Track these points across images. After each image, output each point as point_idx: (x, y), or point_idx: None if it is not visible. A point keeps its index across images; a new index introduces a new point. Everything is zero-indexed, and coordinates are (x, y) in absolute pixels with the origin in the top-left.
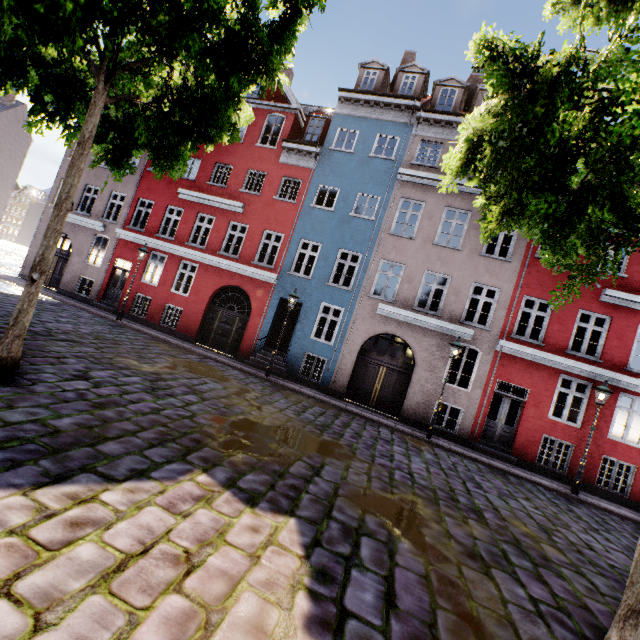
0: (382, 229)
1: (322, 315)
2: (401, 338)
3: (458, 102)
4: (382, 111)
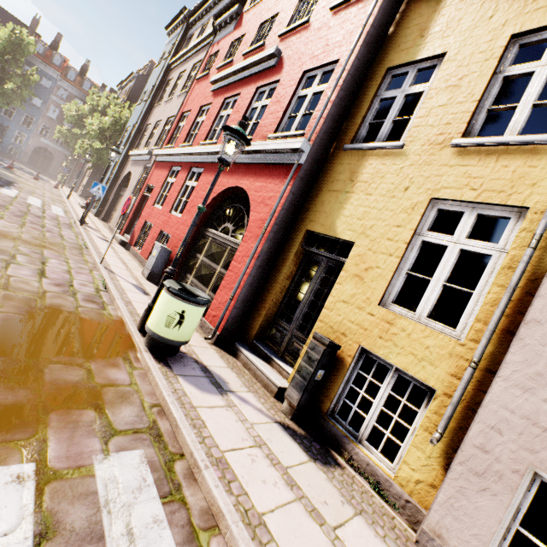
0: (44, 113)
1: (18, 135)
2: (50, 150)
3: (76, 78)
4: (46, 68)
